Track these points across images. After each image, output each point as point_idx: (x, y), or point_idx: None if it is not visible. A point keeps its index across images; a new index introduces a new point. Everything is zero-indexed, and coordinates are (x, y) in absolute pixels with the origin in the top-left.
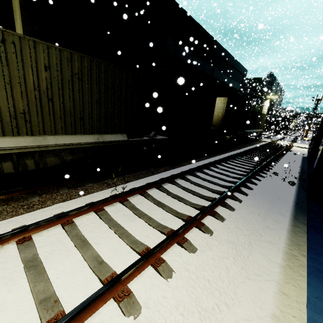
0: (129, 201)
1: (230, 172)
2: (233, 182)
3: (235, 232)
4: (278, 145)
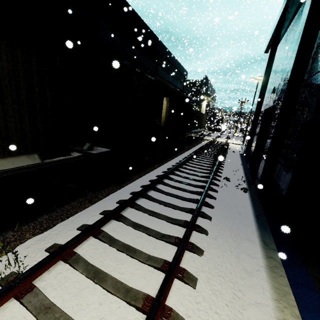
0: (37, 289)
1: (186, 184)
2: (192, 201)
3: (215, 303)
4: (218, 142)
